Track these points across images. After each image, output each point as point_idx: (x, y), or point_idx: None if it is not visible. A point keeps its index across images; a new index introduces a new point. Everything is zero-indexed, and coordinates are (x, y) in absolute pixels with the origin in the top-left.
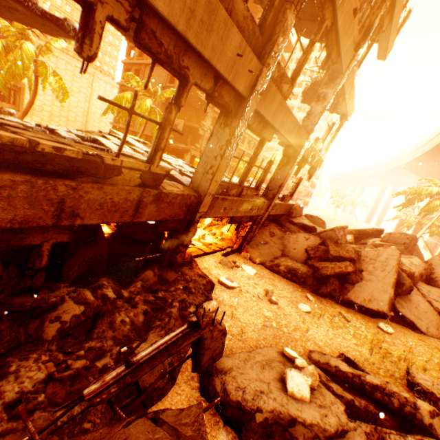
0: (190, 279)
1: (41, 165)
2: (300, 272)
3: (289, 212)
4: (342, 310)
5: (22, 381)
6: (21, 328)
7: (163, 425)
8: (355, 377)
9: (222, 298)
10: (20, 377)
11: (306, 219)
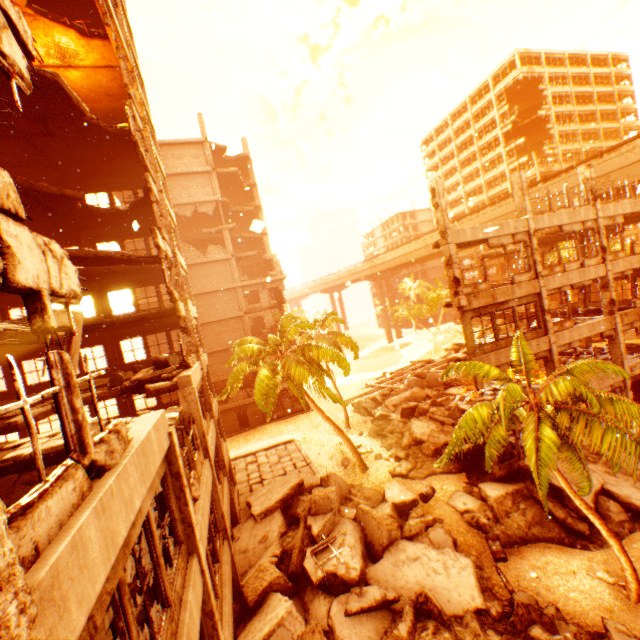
0: None
1: None
2: None
3: None
4: None
5: None
6: None
7: None
8: None
9: None
10: None
11: None
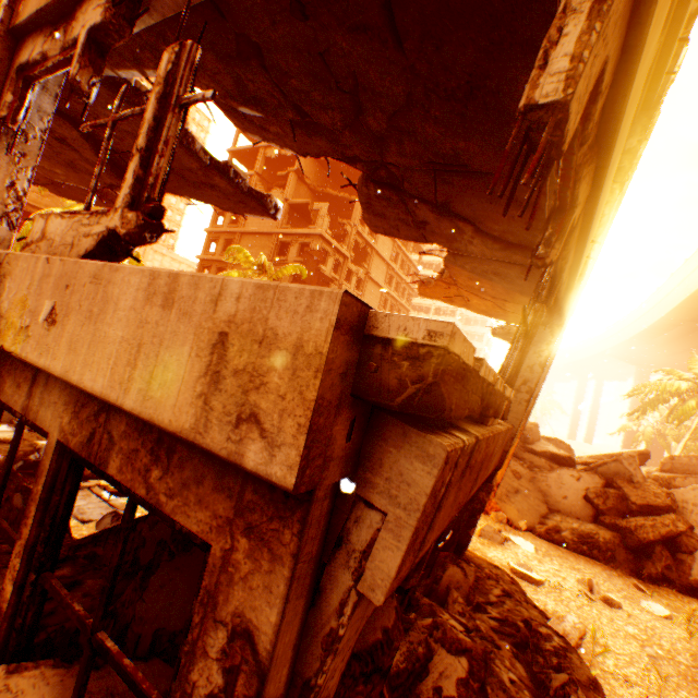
0: (493, 574)
1: (489, 409)
2: (602, 539)
3: (524, 435)
4: None
5: None
6: None
7: None
8: None
9: (550, 607)
10: None
11: (551, 444)
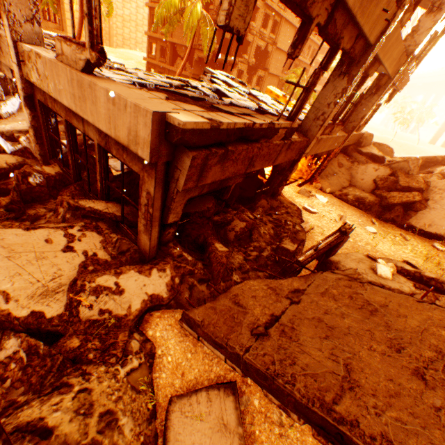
0: (287, 206)
1: (251, 137)
2: (367, 201)
3: (358, 142)
4: (401, 232)
5: (235, 259)
6: (217, 234)
7: (339, 274)
8: (416, 273)
9: (310, 221)
10: (233, 257)
11: (375, 149)
